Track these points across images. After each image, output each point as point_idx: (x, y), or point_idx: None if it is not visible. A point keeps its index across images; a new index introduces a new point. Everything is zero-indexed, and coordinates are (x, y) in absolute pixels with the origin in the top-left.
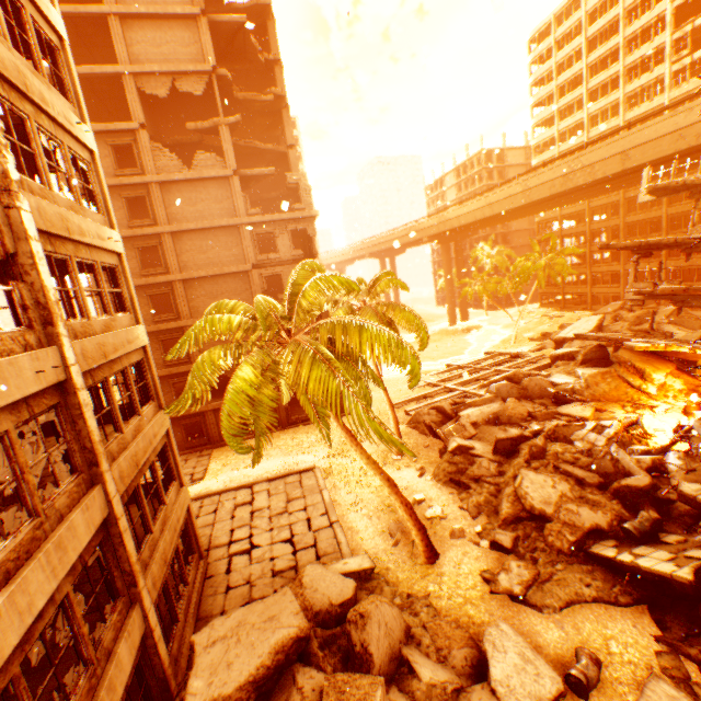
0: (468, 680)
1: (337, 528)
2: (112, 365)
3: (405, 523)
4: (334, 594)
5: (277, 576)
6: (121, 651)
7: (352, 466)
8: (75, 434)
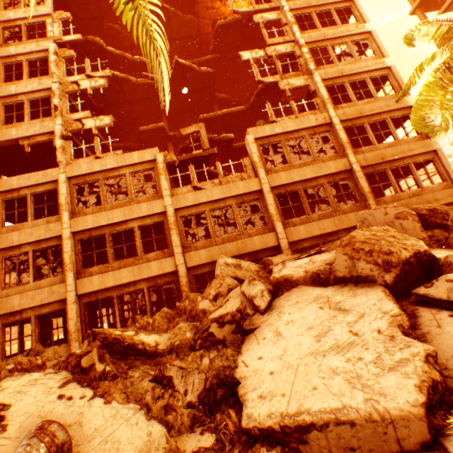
0: None
1: None
2: (369, 118)
3: None
4: None
5: None
6: (348, 215)
7: None
8: (335, 141)
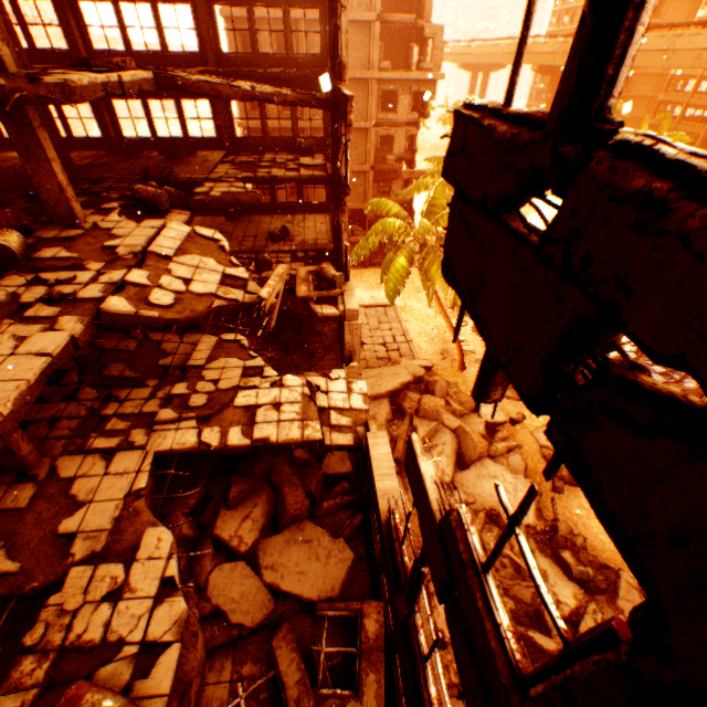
0: (468, 413)
1: (411, 345)
2: None
3: (450, 350)
4: (415, 373)
5: (380, 360)
6: None
7: (418, 309)
8: None
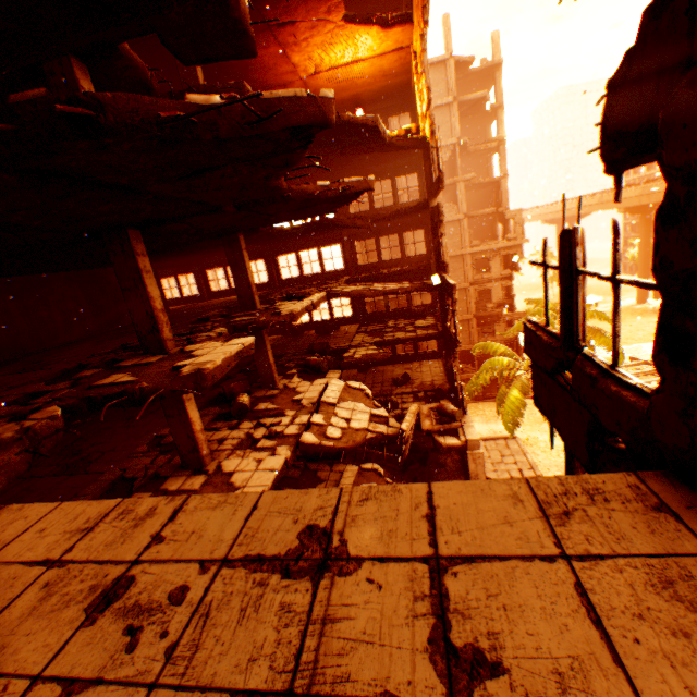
0: None
1: None
2: None
3: None
4: None
5: None
6: None
7: (543, 440)
8: None
